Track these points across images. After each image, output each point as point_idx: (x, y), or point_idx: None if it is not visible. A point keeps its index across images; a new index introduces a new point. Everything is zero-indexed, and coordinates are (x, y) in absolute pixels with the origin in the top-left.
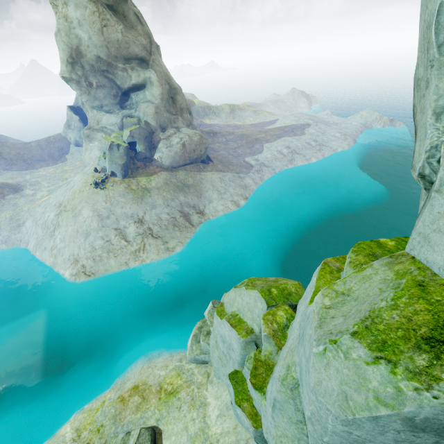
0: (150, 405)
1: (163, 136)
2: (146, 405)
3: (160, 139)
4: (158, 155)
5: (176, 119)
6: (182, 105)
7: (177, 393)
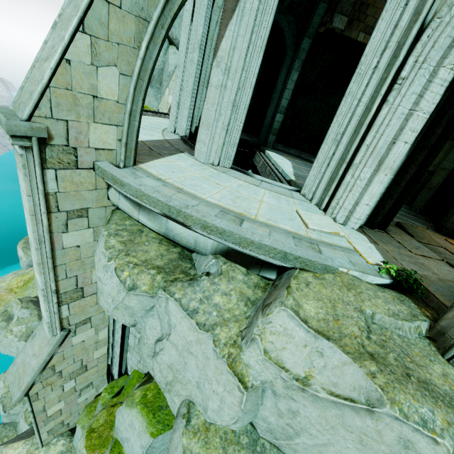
0: (9, 299)
1: None
2: (5, 301)
3: None
4: None
5: None
6: None
7: (34, 277)
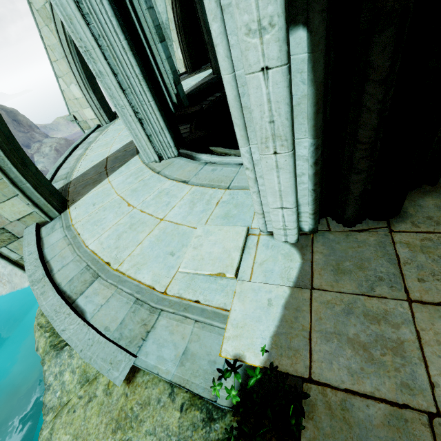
0: None
1: (32, 151)
2: None
3: (32, 154)
4: (41, 166)
5: (33, 135)
6: (28, 123)
7: None
